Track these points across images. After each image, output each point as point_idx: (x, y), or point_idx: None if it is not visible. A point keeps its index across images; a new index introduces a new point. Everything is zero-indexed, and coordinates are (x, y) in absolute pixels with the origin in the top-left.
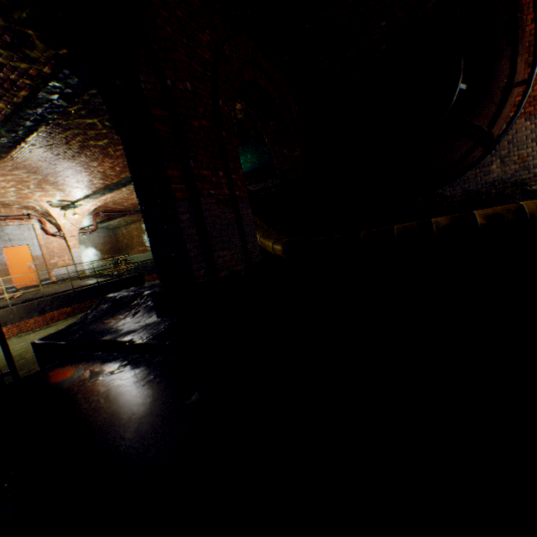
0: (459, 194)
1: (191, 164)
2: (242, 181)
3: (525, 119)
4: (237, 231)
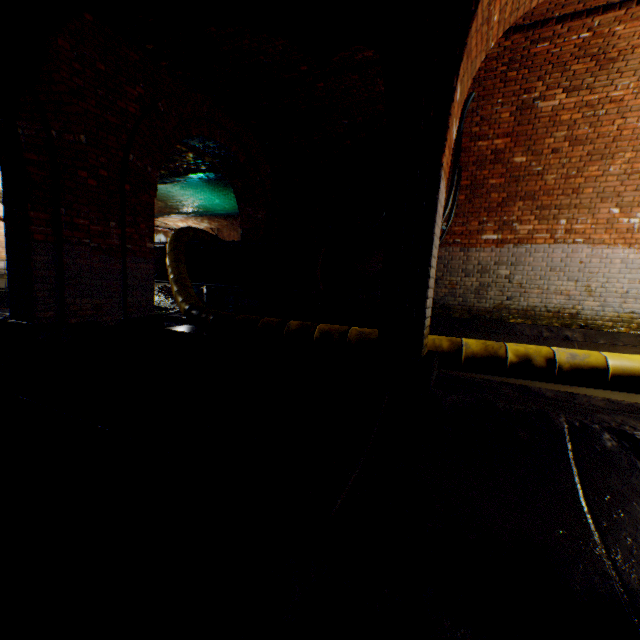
0: None
1: (63, 211)
2: (143, 236)
3: (461, 249)
4: (120, 282)
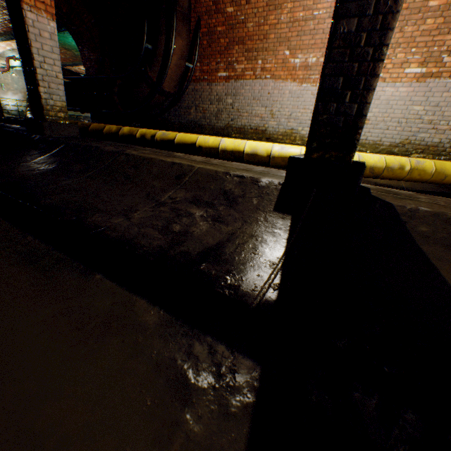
0: (177, 123)
1: None
2: None
3: (208, 84)
4: None
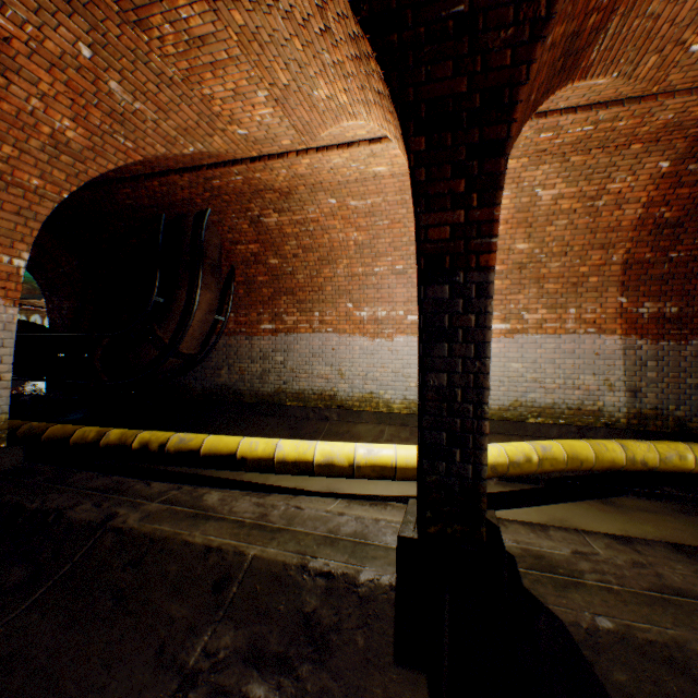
0: (200, 388)
1: None
2: None
3: (247, 337)
4: None
